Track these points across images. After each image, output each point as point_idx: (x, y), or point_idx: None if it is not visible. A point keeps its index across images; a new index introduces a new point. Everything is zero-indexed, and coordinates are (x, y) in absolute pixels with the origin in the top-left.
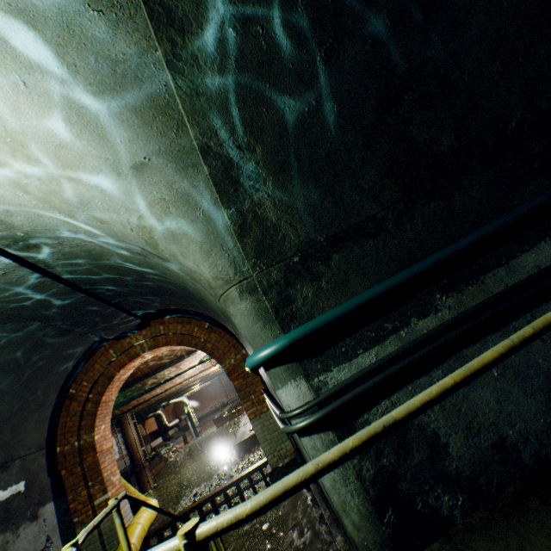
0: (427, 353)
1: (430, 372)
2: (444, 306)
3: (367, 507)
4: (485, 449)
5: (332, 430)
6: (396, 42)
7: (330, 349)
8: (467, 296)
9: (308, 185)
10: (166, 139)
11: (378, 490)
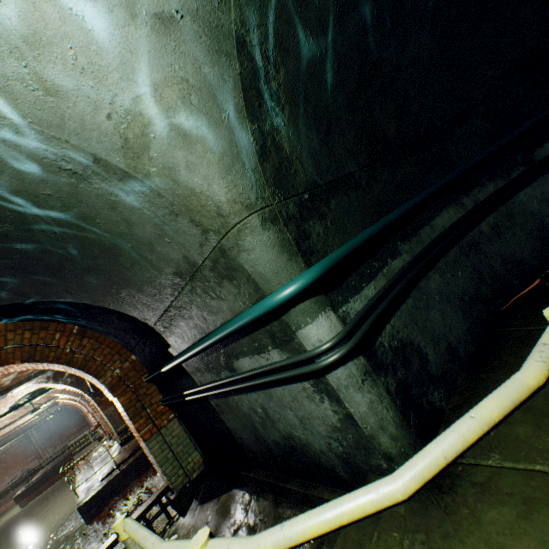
0: (406, 283)
1: (406, 300)
2: (404, 251)
3: (398, 416)
4: (444, 353)
5: (362, 355)
6: (375, 33)
7: (344, 283)
8: (413, 244)
9: (312, 129)
10: (207, 3)
11: (401, 399)
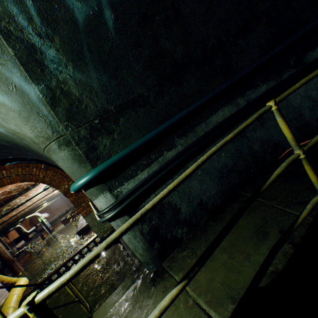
0: (171, 168)
1: (173, 177)
2: (179, 144)
3: (146, 245)
4: (195, 206)
5: (127, 215)
6: None
7: (122, 173)
8: (189, 138)
9: (99, 71)
10: None
11: (151, 236)
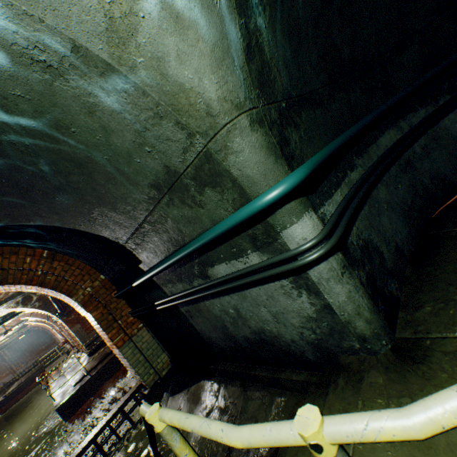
0: (365, 191)
1: (363, 207)
2: (358, 165)
3: (371, 303)
4: (393, 252)
5: (339, 252)
6: None
7: (319, 188)
8: (365, 160)
9: (286, 38)
10: None
11: (371, 289)
